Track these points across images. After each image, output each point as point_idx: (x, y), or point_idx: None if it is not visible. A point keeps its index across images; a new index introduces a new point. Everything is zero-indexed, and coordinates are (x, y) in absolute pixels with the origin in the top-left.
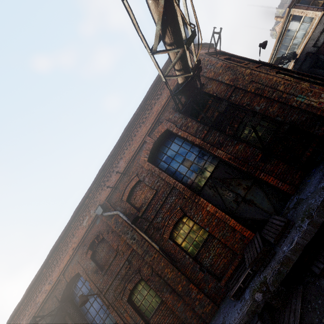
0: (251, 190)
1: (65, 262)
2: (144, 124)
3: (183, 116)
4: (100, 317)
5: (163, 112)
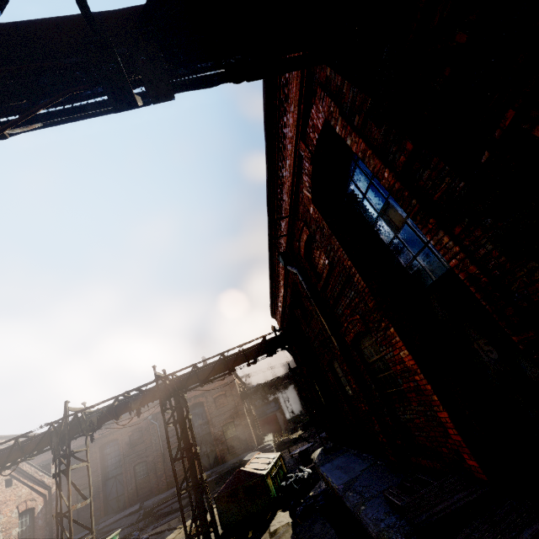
0: None
1: (282, 293)
2: (288, 106)
3: None
4: None
5: None
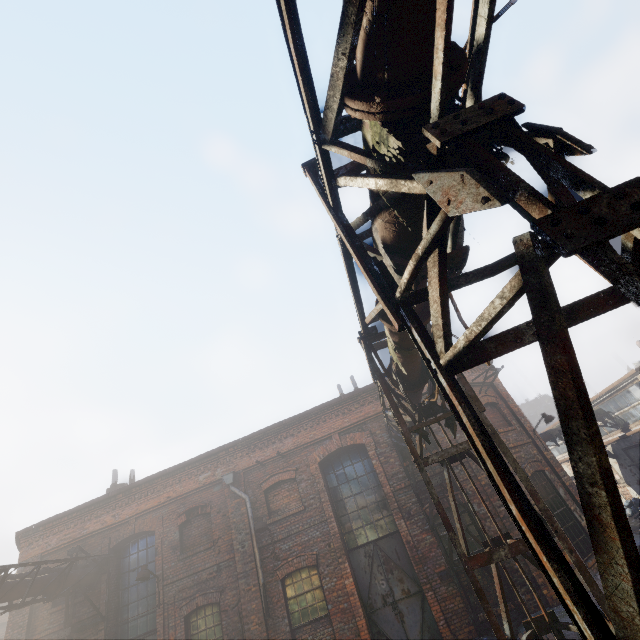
0: (410, 600)
1: (149, 506)
2: (343, 417)
3: (391, 443)
4: (137, 608)
5: (373, 420)
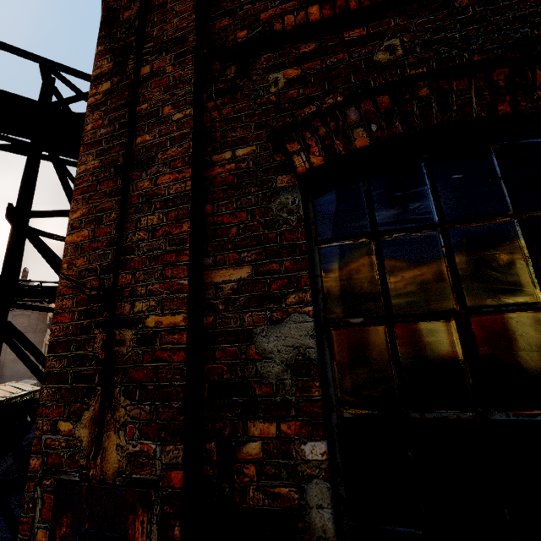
0: None
1: None
2: None
3: None
4: None
5: None
